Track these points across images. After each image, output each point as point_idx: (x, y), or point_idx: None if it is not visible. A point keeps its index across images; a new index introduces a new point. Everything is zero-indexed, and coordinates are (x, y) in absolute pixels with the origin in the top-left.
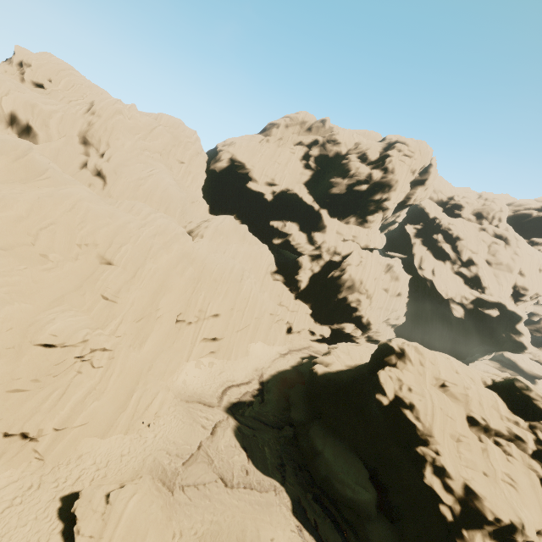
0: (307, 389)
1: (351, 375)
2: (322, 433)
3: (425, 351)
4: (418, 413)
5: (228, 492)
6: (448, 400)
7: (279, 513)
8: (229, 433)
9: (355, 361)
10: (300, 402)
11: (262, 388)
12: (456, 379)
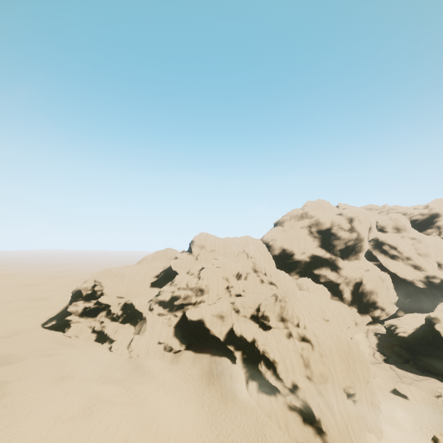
0: (403, 344)
1: (421, 332)
2: (425, 357)
3: None
4: None
5: (420, 382)
6: None
7: (438, 383)
8: (397, 369)
9: (412, 326)
10: (403, 351)
11: (380, 352)
12: None
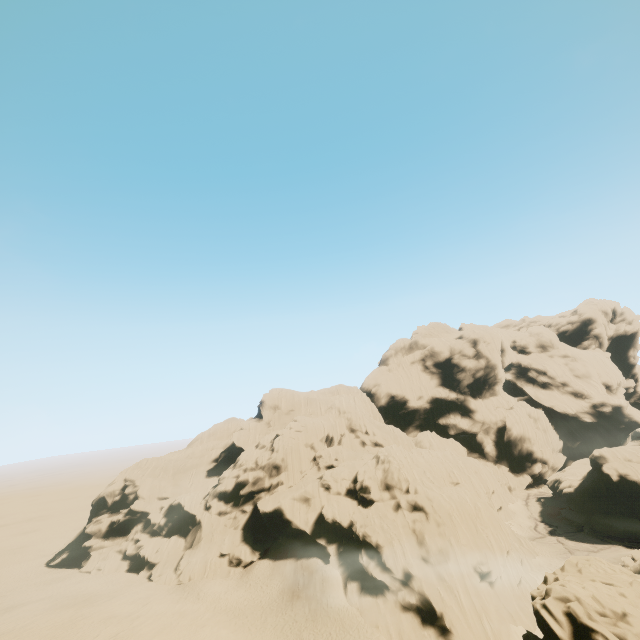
0: (572, 504)
1: (589, 481)
2: (602, 517)
3: (611, 449)
4: (632, 474)
5: (598, 553)
6: (637, 464)
7: (623, 550)
8: (566, 541)
9: (579, 476)
10: (574, 515)
11: (546, 523)
12: (632, 454)
